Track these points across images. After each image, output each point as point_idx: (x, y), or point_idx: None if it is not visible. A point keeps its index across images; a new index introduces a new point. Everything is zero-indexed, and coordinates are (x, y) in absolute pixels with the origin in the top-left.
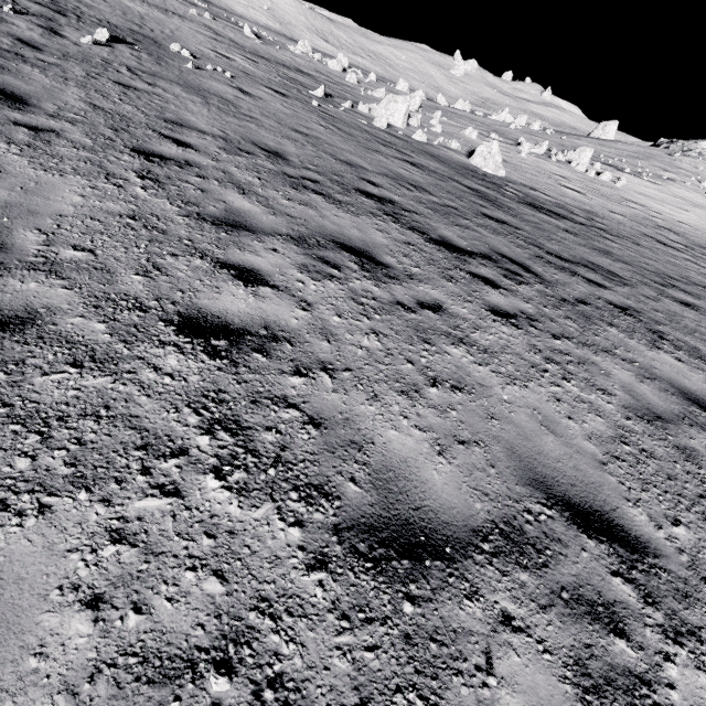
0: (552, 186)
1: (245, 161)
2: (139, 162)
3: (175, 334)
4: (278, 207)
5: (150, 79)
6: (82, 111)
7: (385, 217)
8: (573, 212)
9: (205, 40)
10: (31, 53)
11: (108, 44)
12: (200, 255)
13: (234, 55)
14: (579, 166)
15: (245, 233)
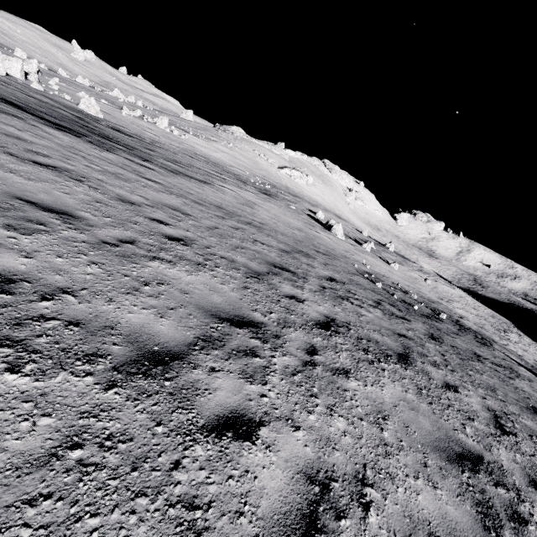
0: (138, 129)
1: None
2: None
3: None
4: None
5: None
6: None
7: (7, 104)
8: (144, 139)
9: None
10: None
11: None
12: None
13: None
14: (160, 125)
15: None
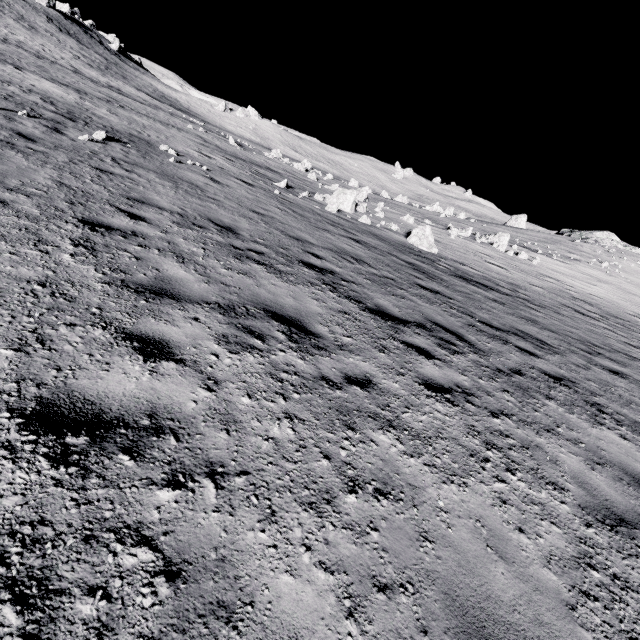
0: (478, 262)
1: (195, 234)
2: (81, 231)
3: (18, 430)
4: (214, 276)
5: (130, 167)
6: (45, 187)
7: (323, 287)
8: (498, 284)
9: (194, 144)
10: (24, 143)
11: (103, 142)
12: (104, 324)
13: (215, 156)
14: (500, 247)
15: (168, 301)
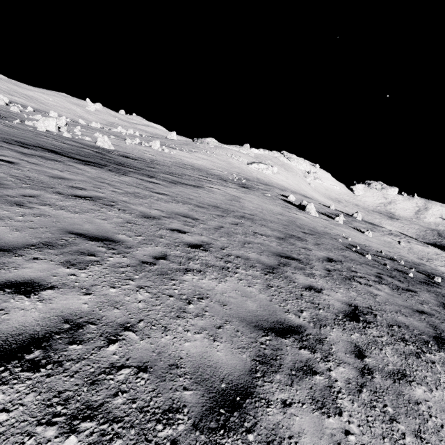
0: (139, 153)
1: None
2: None
3: None
4: (3, 146)
5: None
6: None
7: (50, 152)
8: (145, 159)
9: None
10: None
11: None
12: None
13: None
14: (154, 147)
15: None
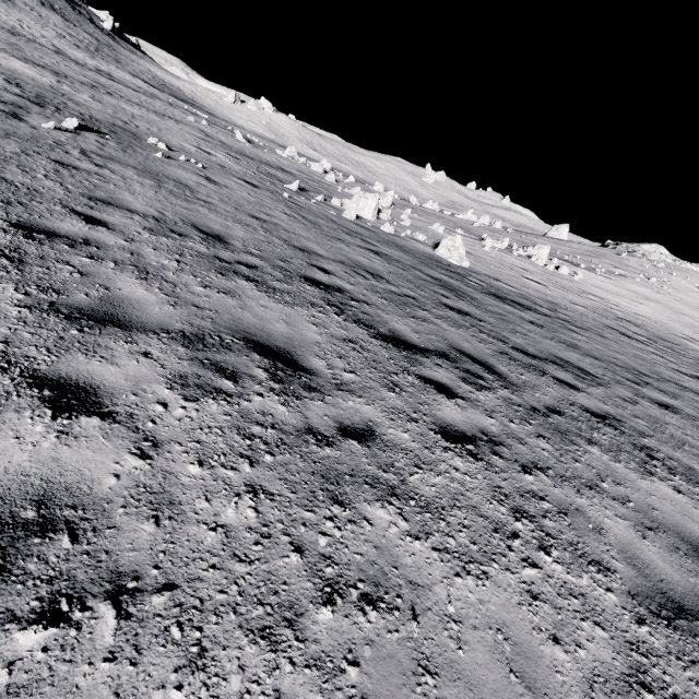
0: (515, 278)
1: (170, 243)
2: (10, 238)
3: None
4: (185, 296)
5: (102, 162)
6: None
7: (327, 308)
8: (536, 303)
9: (193, 139)
10: None
11: (75, 131)
12: (5, 365)
13: (217, 152)
14: (539, 260)
15: (112, 329)
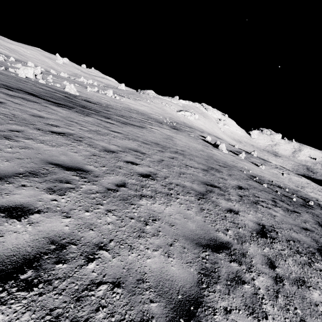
0: (97, 99)
1: None
2: None
3: None
4: None
5: None
6: None
7: (29, 95)
8: (102, 104)
9: None
10: None
11: None
12: None
13: None
14: (109, 95)
15: None
